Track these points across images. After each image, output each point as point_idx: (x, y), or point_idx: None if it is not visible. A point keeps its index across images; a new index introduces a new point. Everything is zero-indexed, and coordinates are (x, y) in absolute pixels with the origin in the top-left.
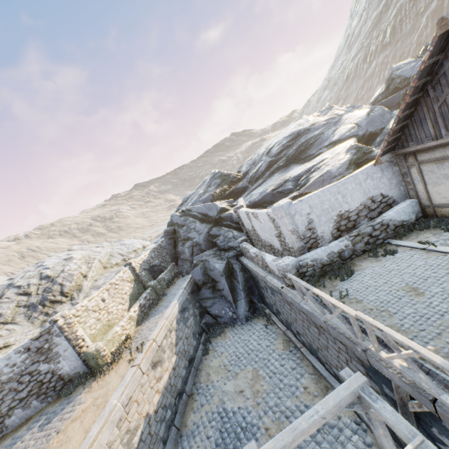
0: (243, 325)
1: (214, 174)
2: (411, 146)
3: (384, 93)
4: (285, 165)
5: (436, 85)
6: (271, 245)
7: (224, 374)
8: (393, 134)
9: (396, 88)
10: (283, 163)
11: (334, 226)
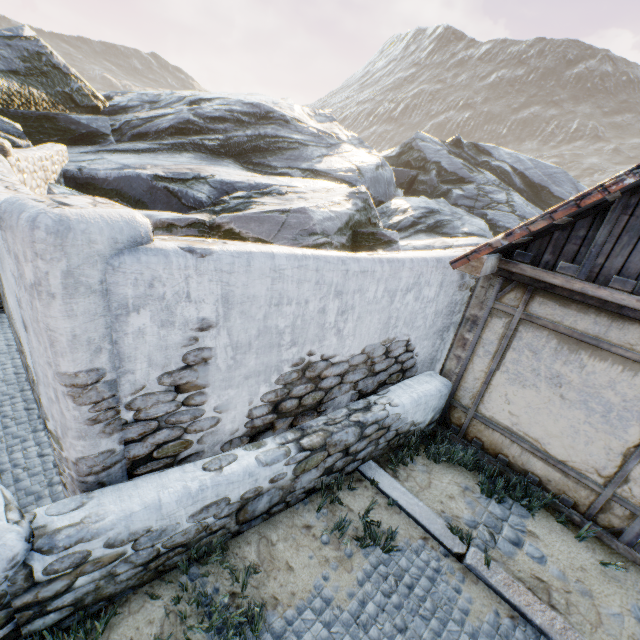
0: None
1: (15, 33)
2: (562, 271)
3: (393, 160)
4: (216, 152)
5: None
6: (22, 344)
7: None
8: (580, 209)
9: (408, 162)
10: (214, 145)
11: (270, 396)
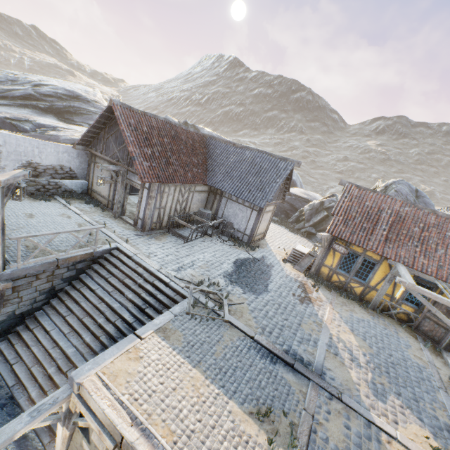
0: None
1: None
2: (94, 150)
3: None
4: (45, 111)
5: (110, 128)
6: None
7: None
8: (86, 136)
9: None
10: (44, 107)
11: (20, 167)
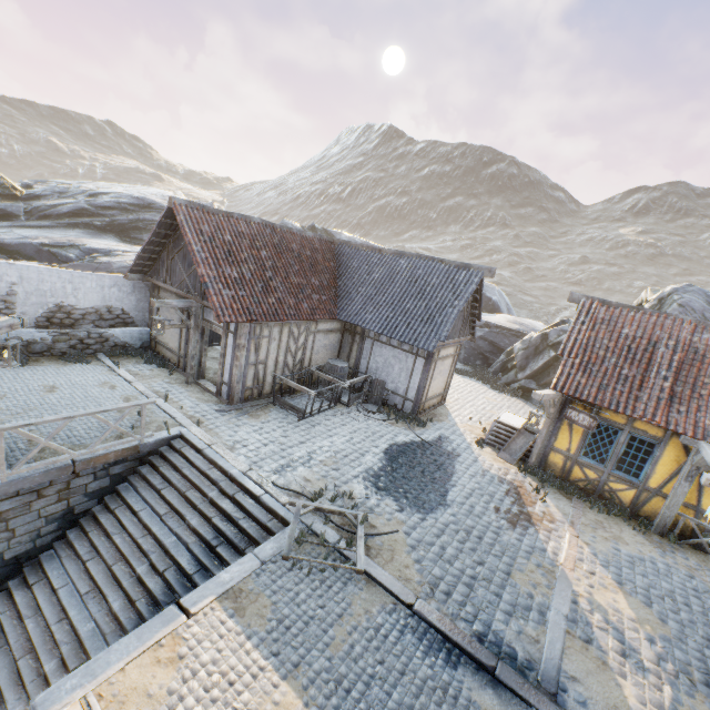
0: None
1: None
2: (155, 279)
3: None
4: (103, 229)
5: (175, 242)
6: None
7: None
8: (142, 259)
9: None
10: (102, 225)
11: (45, 314)
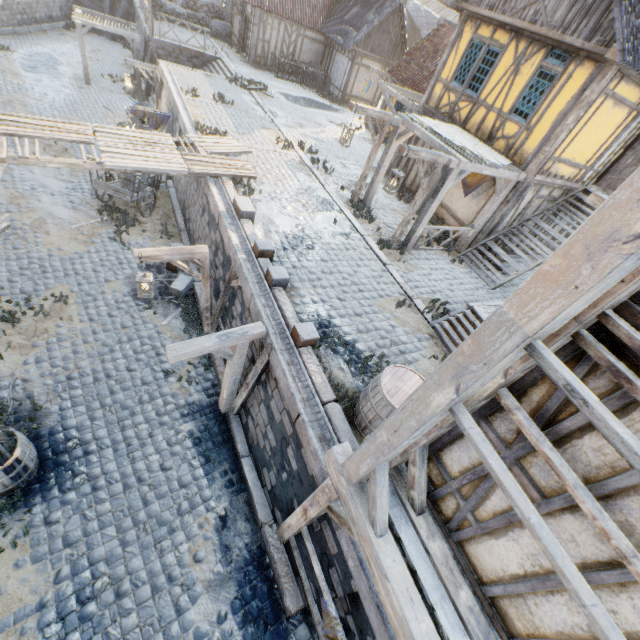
0: (108, 40)
1: None
2: None
3: None
4: None
5: None
6: None
7: (77, 40)
8: None
9: None
10: None
11: (186, 0)
